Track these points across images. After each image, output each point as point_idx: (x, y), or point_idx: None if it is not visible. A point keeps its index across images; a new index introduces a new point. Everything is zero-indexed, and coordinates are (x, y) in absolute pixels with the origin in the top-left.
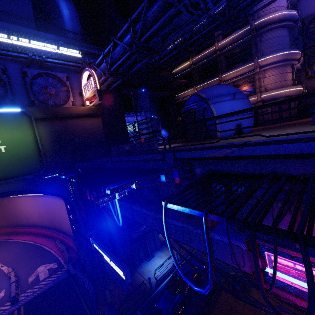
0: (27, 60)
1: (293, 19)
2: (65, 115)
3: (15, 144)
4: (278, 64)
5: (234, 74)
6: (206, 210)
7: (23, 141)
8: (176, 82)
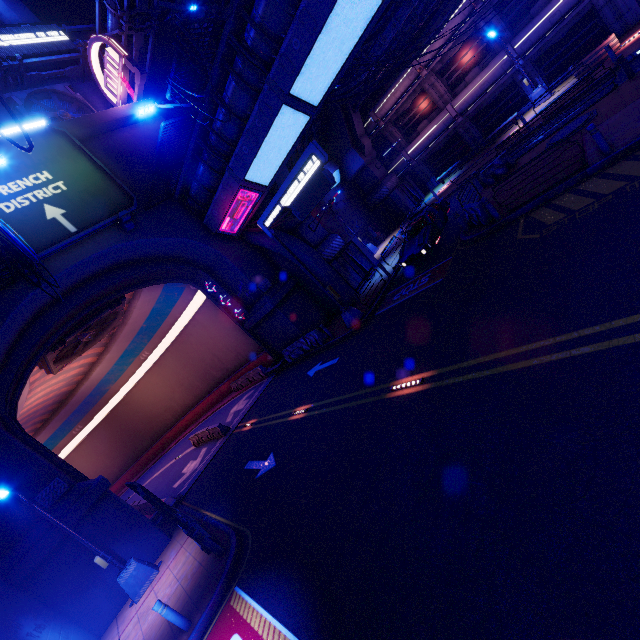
0: None
1: None
2: (109, 125)
3: (72, 177)
4: None
5: None
6: None
7: (80, 170)
8: None
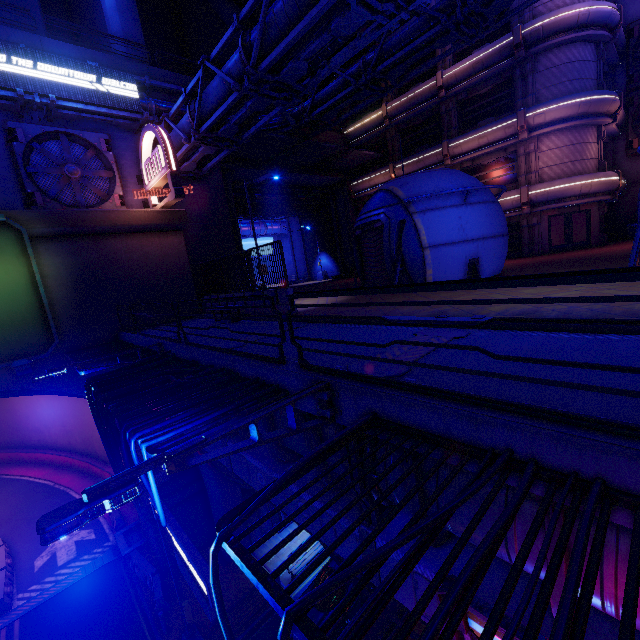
0: (15, 104)
1: (607, 24)
2: (101, 228)
3: None
4: (570, 123)
5: (473, 141)
6: (288, 612)
7: (4, 286)
8: (352, 156)
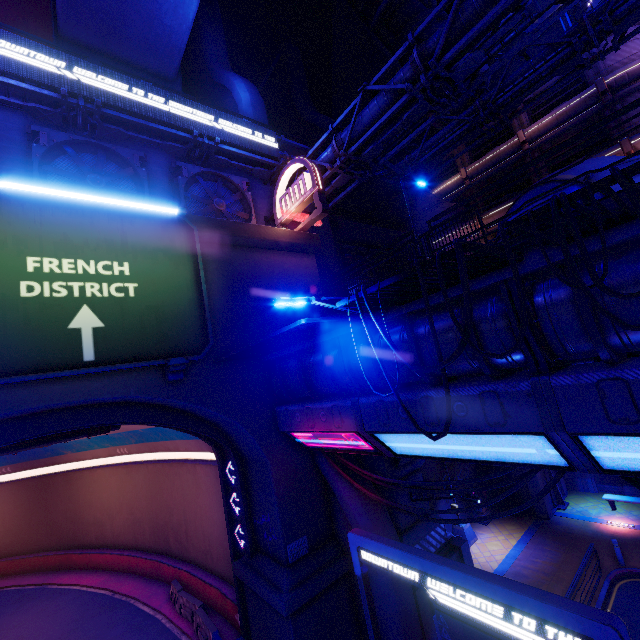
0: (185, 148)
1: None
2: (251, 240)
3: (155, 283)
4: None
5: None
6: None
7: (172, 279)
8: (440, 211)
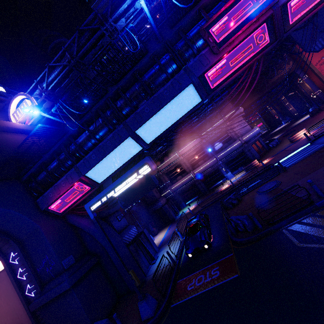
0: None
1: None
2: None
3: None
4: None
5: None
6: None
7: None
8: None
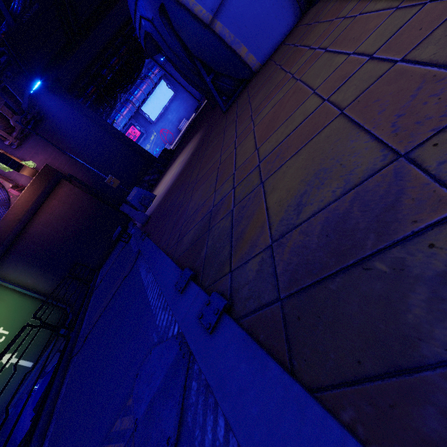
0: None
1: None
2: (15, 230)
3: (7, 317)
4: None
5: None
6: None
7: (11, 307)
8: None
